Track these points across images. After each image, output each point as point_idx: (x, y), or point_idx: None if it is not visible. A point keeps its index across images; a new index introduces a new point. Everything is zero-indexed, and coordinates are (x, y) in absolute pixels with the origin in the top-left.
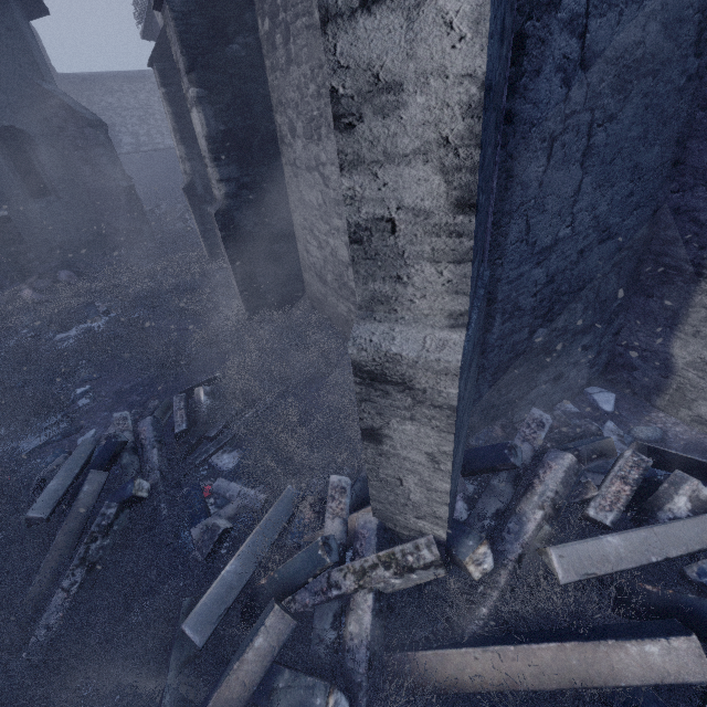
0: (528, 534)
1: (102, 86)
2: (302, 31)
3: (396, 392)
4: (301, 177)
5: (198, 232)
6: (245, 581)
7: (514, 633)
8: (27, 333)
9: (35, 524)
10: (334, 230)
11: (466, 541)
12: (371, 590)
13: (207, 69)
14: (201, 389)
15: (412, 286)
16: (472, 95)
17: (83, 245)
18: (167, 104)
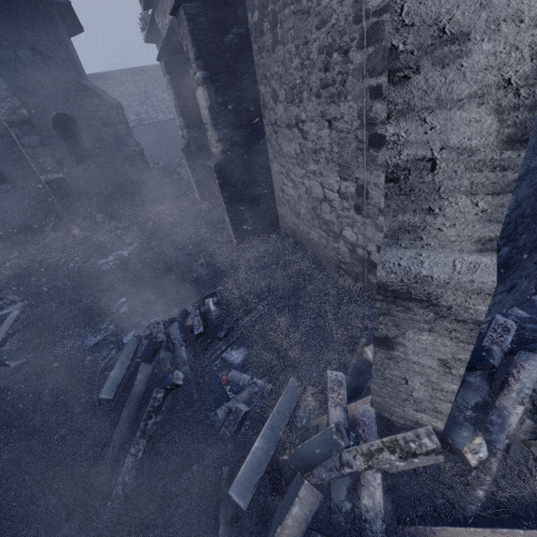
0: (512, 426)
1: (114, 80)
2: (289, 17)
3: (418, 308)
4: (280, 133)
5: (192, 181)
6: (270, 456)
7: (516, 517)
8: (79, 260)
9: (104, 403)
10: (310, 173)
11: (461, 432)
12: (379, 470)
13: (210, 55)
14: (210, 300)
15: (442, 217)
16: None
17: (110, 195)
18: (170, 87)
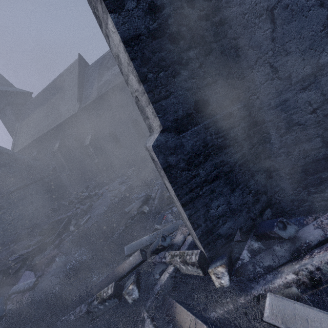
0: (274, 285)
1: None
2: None
3: (156, 164)
4: None
5: None
6: (147, 244)
7: None
8: None
9: (127, 213)
10: None
11: (217, 262)
12: (174, 266)
13: None
14: None
15: (150, 119)
16: (122, 46)
17: None
18: None
